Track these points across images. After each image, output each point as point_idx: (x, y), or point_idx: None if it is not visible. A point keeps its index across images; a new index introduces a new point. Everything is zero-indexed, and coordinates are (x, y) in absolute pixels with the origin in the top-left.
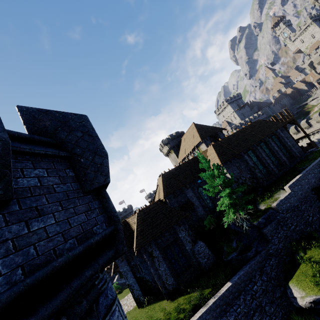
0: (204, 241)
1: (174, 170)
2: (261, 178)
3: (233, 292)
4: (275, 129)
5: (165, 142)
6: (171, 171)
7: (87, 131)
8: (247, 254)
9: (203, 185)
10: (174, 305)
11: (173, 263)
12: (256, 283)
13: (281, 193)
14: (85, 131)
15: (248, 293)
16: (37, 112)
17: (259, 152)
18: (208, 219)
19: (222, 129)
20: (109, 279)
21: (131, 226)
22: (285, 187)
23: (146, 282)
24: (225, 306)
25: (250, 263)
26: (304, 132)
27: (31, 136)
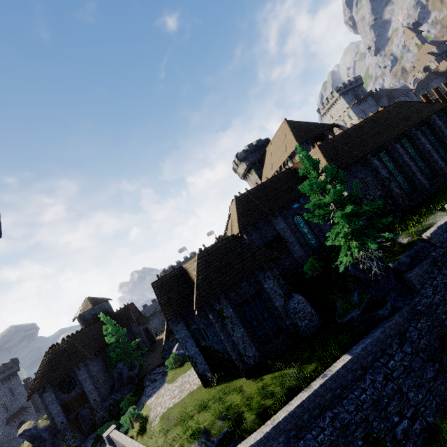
0: (303, 296)
1: (255, 190)
2: (400, 196)
3: (353, 370)
4: (428, 114)
5: (241, 157)
6: (251, 191)
7: None
8: (378, 313)
9: (302, 211)
10: (257, 386)
11: (254, 326)
12: (392, 356)
13: (437, 216)
14: None
15: (379, 371)
16: None
17: (399, 153)
18: (309, 263)
19: (332, 126)
20: (168, 348)
21: (190, 274)
22: (446, 206)
23: (215, 353)
24: (340, 391)
25: (382, 326)
26: None
27: None
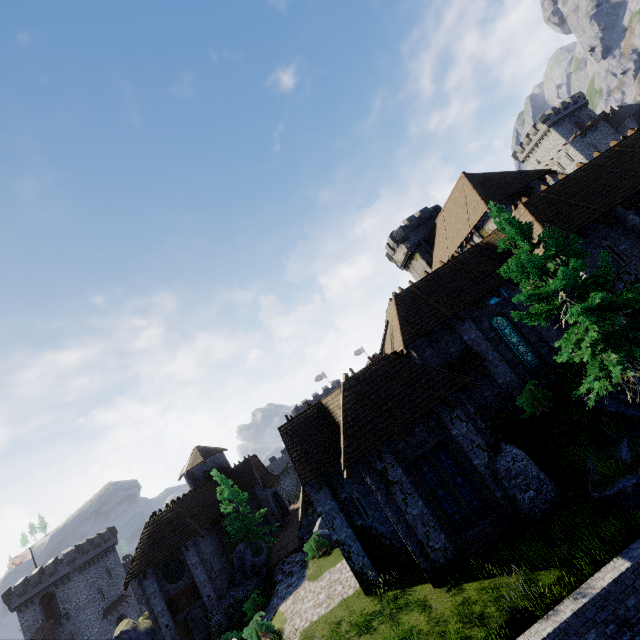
0: (521, 448)
1: (425, 282)
2: None
3: (637, 589)
4: None
5: (397, 237)
6: (417, 285)
7: None
8: None
9: (505, 309)
10: (454, 601)
11: (441, 498)
12: None
13: None
14: None
15: None
16: None
17: None
18: (527, 393)
19: (543, 173)
20: (307, 524)
21: (333, 414)
22: None
23: (379, 539)
24: (614, 627)
25: None
26: None
27: None
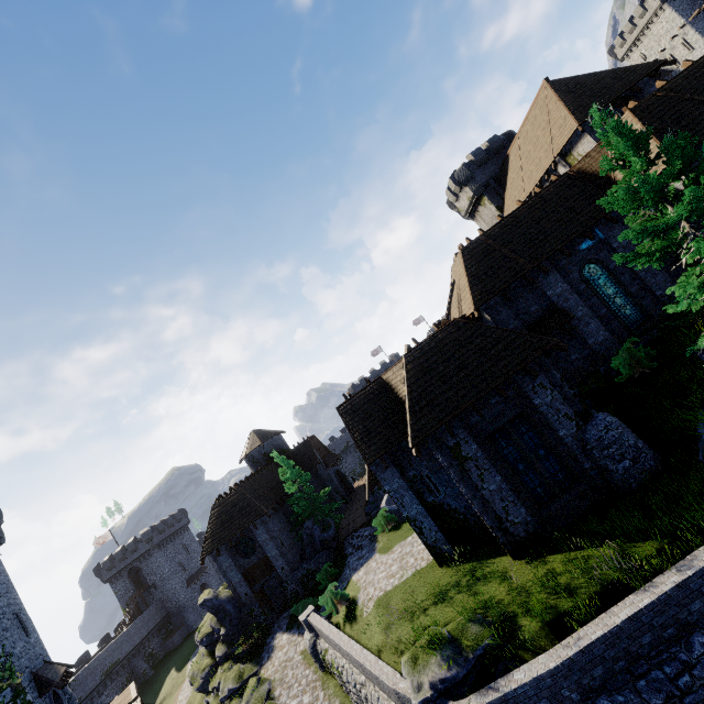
0: (614, 415)
1: (498, 228)
2: None
3: None
4: None
5: (460, 178)
6: (489, 233)
7: None
8: None
9: (600, 255)
10: (536, 573)
11: (521, 472)
12: None
13: None
14: None
15: None
16: None
17: None
18: (624, 353)
19: (657, 67)
20: (373, 500)
21: (396, 389)
22: None
23: (452, 514)
24: None
25: None
26: None
27: None
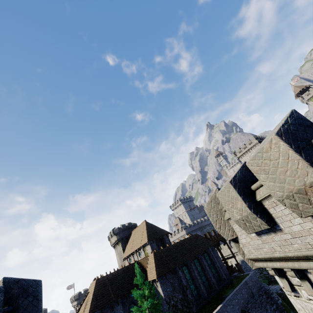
0: None
1: (112, 275)
2: (191, 301)
3: None
4: (207, 246)
5: (115, 232)
6: (108, 276)
7: (37, 295)
8: None
9: (136, 300)
10: None
11: None
12: None
13: None
14: (35, 296)
15: None
16: (13, 282)
17: (193, 269)
18: None
19: (168, 233)
20: None
21: None
22: None
23: None
24: None
25: None
26: (232, 252)
27: (4, 311)
